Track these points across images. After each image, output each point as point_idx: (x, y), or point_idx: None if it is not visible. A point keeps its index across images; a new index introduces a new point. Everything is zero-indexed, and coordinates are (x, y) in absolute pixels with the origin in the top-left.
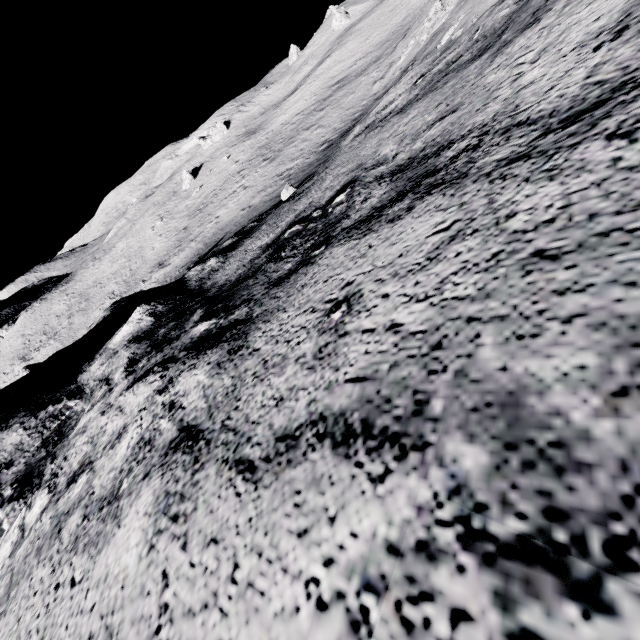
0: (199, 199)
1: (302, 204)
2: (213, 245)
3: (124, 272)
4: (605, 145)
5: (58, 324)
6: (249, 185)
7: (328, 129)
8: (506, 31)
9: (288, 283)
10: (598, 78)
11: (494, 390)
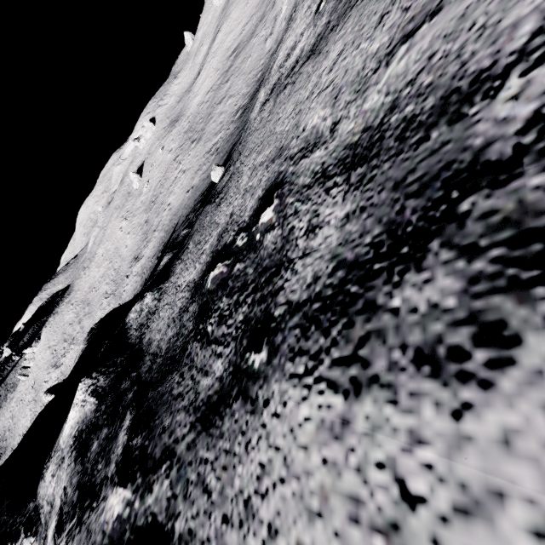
0: (150, 193)
1: (222, 215)
2: (172, 231)
3: (110, 273)
4: None
5: (73, 330)
6: (186, 168)
7: (238, 97)
8: None
9: (221, 441)
10: None
11: None
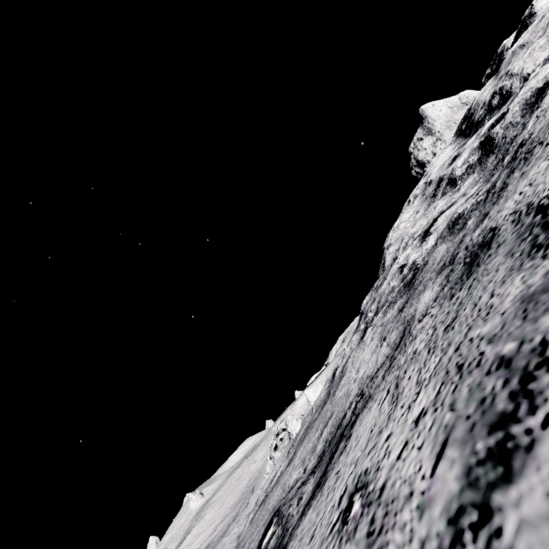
0: None
1: None
2: None
3: None
4: (421, 322)
5: None
6: None
7: None
8: (331, 391)
9: None
10: (392, 341)
11: (515, 312)
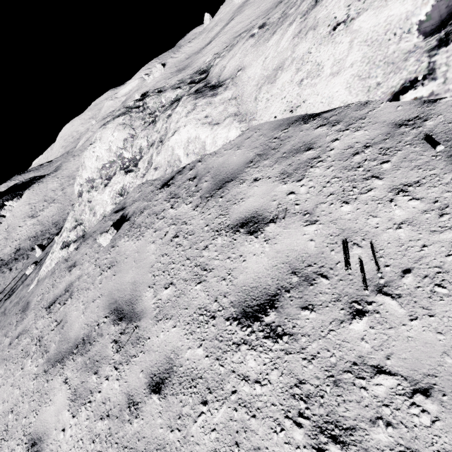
0: None
1: None
2: None
3: None
4: None
5: (54, 195)
6: None
7: None
8: None
9: None
10: None
11: None
